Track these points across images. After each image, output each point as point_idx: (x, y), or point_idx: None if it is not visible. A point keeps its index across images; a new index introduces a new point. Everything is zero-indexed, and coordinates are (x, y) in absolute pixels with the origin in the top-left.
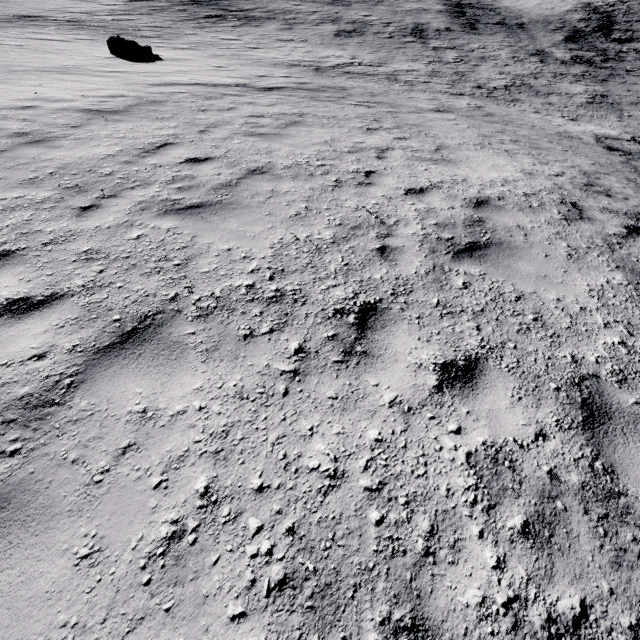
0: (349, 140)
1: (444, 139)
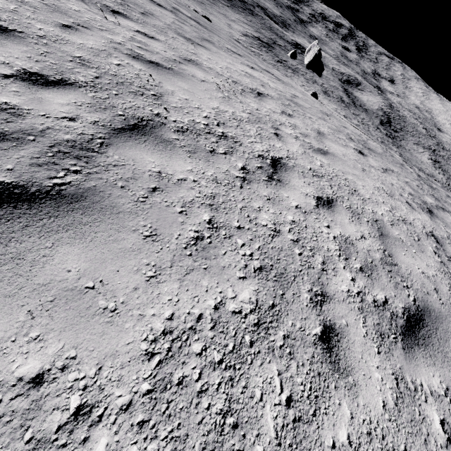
0: None
1: None
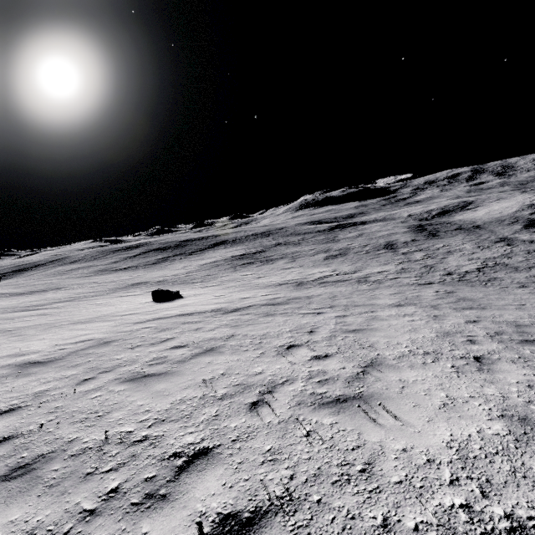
0: (245, 371)
1: (383, 349)
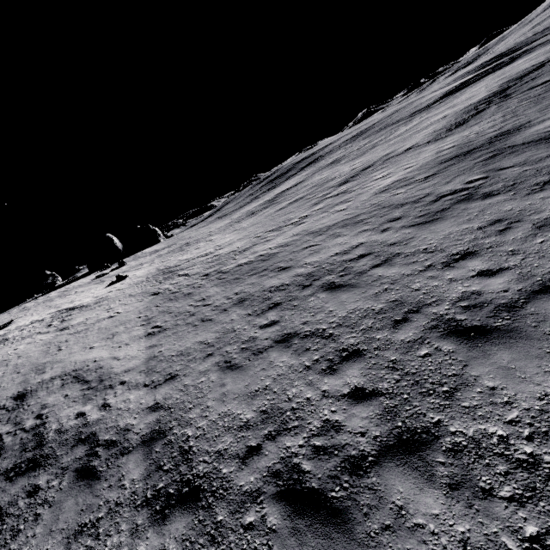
0: None
1: None
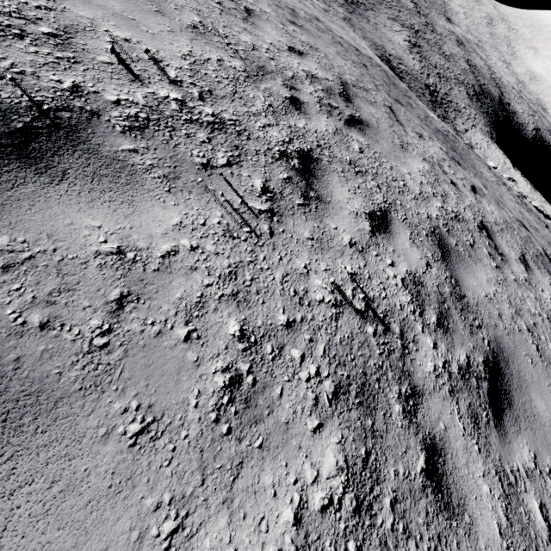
0: None
1: None
